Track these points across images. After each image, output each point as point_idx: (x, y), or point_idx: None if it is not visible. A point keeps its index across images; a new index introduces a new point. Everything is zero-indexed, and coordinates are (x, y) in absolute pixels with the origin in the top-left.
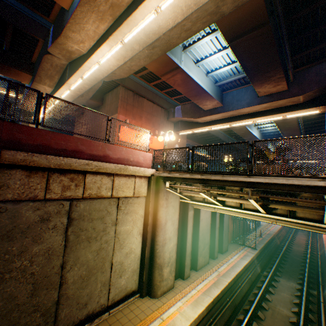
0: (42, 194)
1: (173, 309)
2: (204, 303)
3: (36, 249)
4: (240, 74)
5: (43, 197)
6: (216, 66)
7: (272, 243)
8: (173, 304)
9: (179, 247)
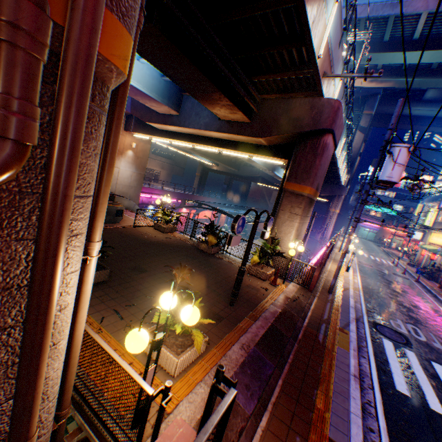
0: None
1: None
2: None
3: None
4: None
5: None
6: None
7: None
8: None
9: None
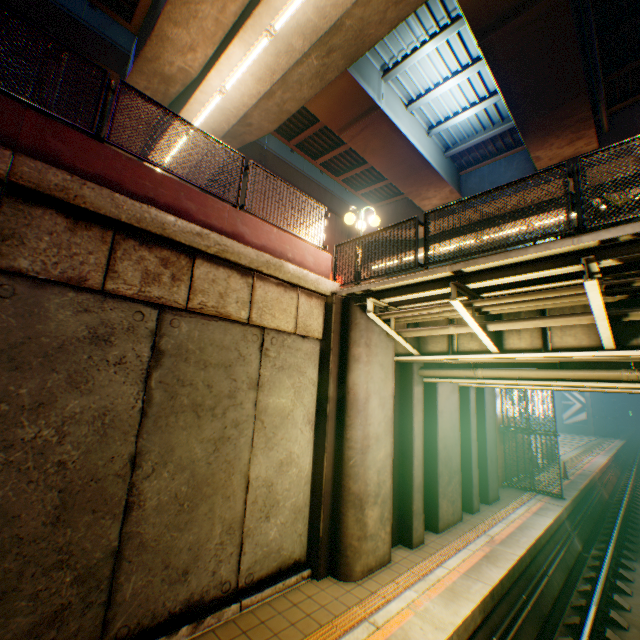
0: (96, 278)
1: (398, 606)
2: (471, 595)
3: (74, 405)
4: (496, 126)
5: (98, 286)
6: (447, 111)
7: (594, 494)
8: (396, 595)
9: (396, 470)
